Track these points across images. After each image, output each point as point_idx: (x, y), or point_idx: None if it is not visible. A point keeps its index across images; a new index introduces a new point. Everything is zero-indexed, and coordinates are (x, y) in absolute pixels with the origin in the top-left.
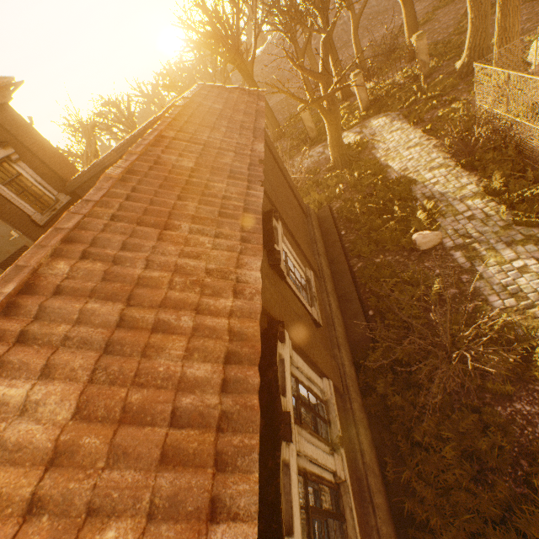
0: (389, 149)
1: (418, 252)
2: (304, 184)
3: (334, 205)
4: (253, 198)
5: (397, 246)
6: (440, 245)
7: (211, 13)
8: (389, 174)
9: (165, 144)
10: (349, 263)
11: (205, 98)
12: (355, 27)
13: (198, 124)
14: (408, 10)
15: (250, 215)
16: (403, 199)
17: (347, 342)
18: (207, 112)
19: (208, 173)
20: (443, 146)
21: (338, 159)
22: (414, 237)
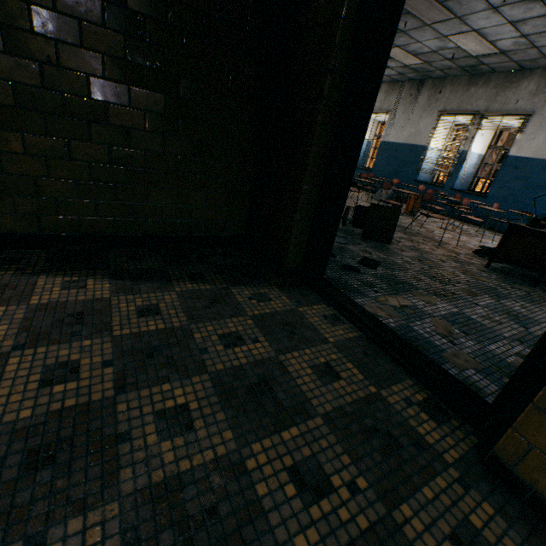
0: None
1: None
2: None
3: None
4: None
5: None
6: None
7: None
8: None
9: None
10: None
11: None
12: None
13: None
14: None
15: None
16: None
17: None
18: None
19: None
20: None
21: None
22: None
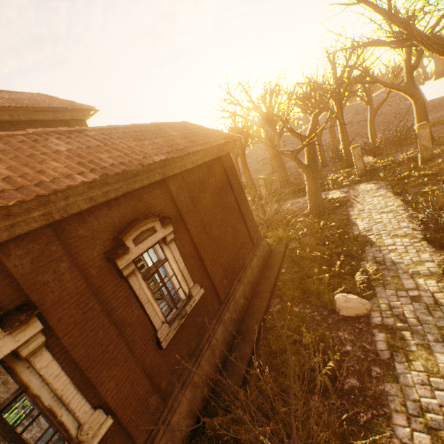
0: (363, 210)
1: (338, 315)
2: (278, 220)
3: (291, 245)
4: (70, 180)
5: (321, 301)
6: (365, 317)
7: (261, 98)
8: (352, 231)
9: (73, 136)
10: (270, 301)
11: (173, 127)
12: (372, 117)
13: (131, 135)
14: (419, 108)
15: (37, 188)
16: (352, 256)
17: (208, 385)
18: (157, 133)
19: (66, 156)
20: (417, 218)
21: (314, 208)
22: (336, 297)
